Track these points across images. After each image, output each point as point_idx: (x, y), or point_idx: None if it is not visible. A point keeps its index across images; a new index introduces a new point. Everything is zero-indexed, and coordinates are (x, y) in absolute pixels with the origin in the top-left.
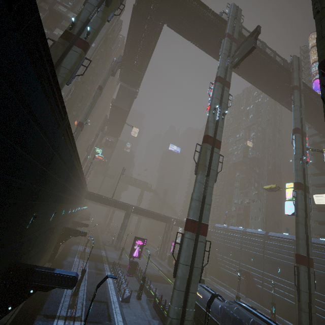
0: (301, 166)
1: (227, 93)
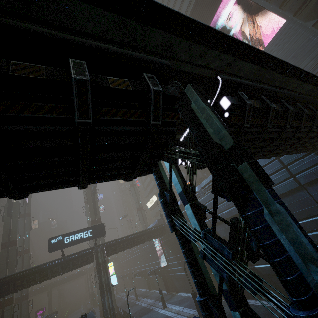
0: (90, 221)
1: (28, 219)
